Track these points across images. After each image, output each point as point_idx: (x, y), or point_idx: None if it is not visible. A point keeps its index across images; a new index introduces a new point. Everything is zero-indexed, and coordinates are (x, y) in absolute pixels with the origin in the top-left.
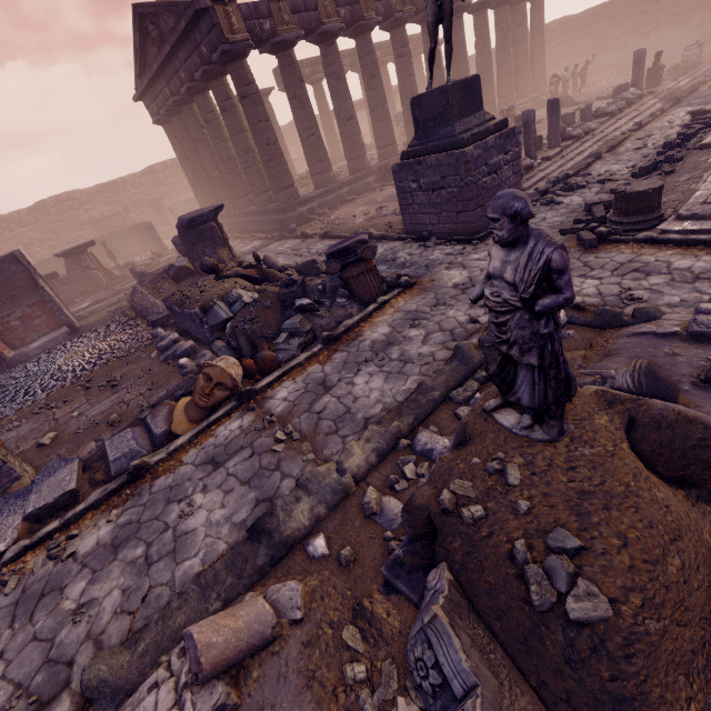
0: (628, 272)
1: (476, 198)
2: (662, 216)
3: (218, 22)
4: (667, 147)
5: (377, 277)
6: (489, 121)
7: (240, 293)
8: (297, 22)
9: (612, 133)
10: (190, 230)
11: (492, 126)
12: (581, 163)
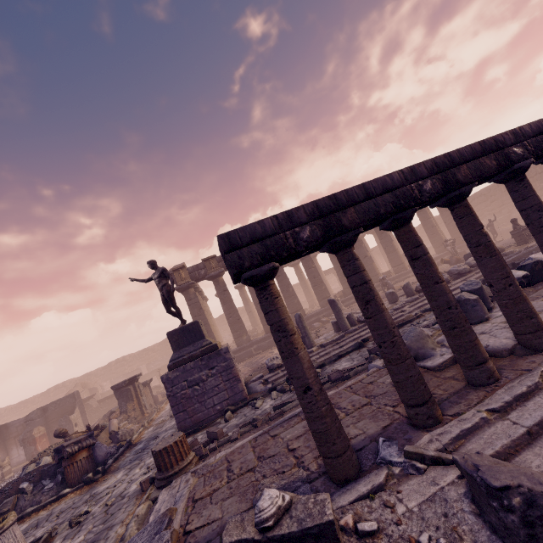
0: (90, 542)
1: (176, 405)
2: (172, 476)
3: (175, 278)
4: (370, 353)
5: (79, 469)
6: (204, 346)
7: (42, 461)
8: (221, 265)
9: (413, 311)
10: (117, 391)
11: (199, 352)
12: (339, 353)
